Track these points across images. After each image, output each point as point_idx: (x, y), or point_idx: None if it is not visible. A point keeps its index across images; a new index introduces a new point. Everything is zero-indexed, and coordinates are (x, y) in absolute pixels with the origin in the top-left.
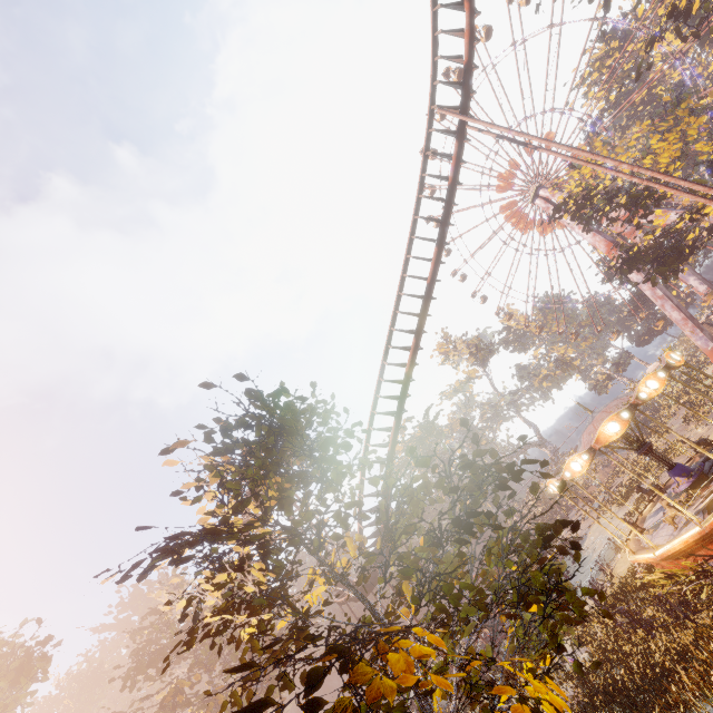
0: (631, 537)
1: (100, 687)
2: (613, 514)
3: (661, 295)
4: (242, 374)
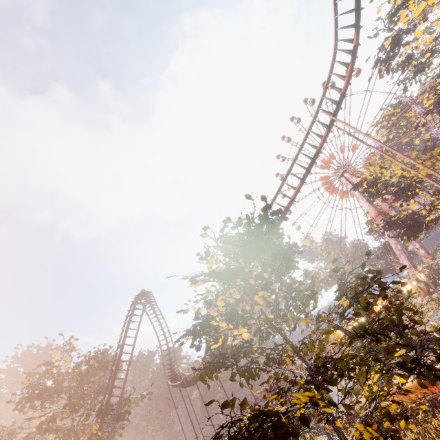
0: None
1: None
2: None
3: (400, 249)
4: (264, 196)
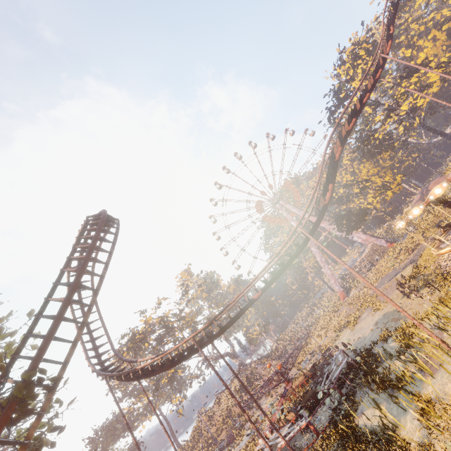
0: None
1: None
2: None
3: (324, 261)
4: None
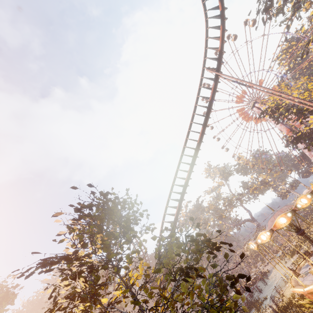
0: (291, 278)
1: (40, 309)
2: (282, 264)
3: None
4: (90, 184)
